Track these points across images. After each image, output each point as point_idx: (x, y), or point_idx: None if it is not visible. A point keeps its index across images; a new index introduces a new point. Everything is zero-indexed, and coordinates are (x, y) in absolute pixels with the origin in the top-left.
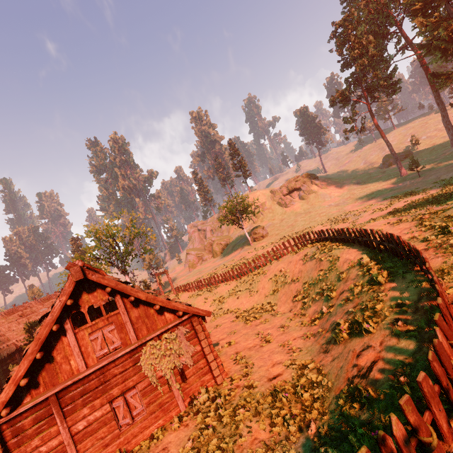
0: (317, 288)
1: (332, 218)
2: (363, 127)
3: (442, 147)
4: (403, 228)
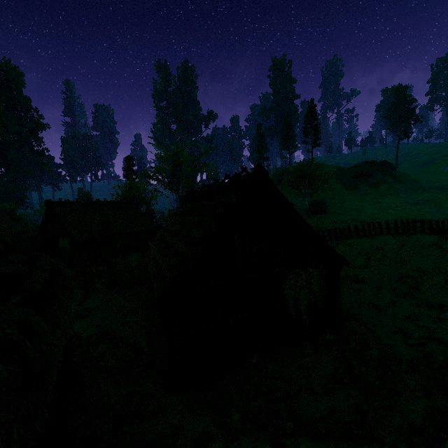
0: (438, 277)
1: (412, 215)
2: None
3: None
4: None
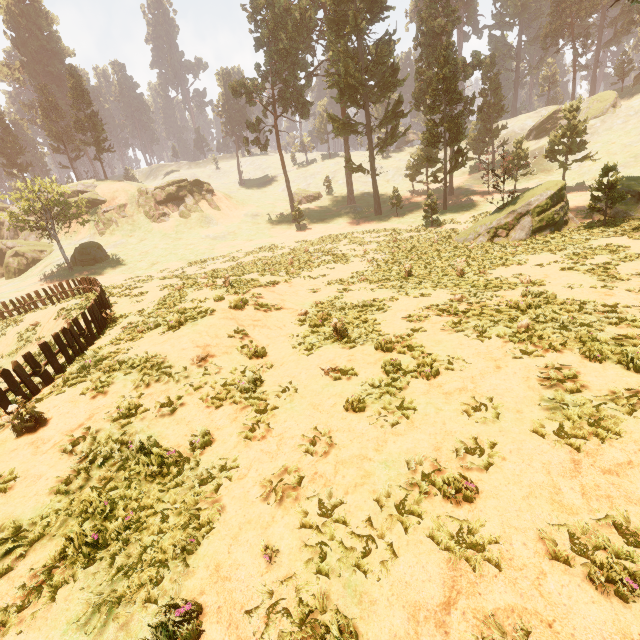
0: None
1: (193, 255)
2: (265, 145)
3: (343, 201)
4: (158, 296)
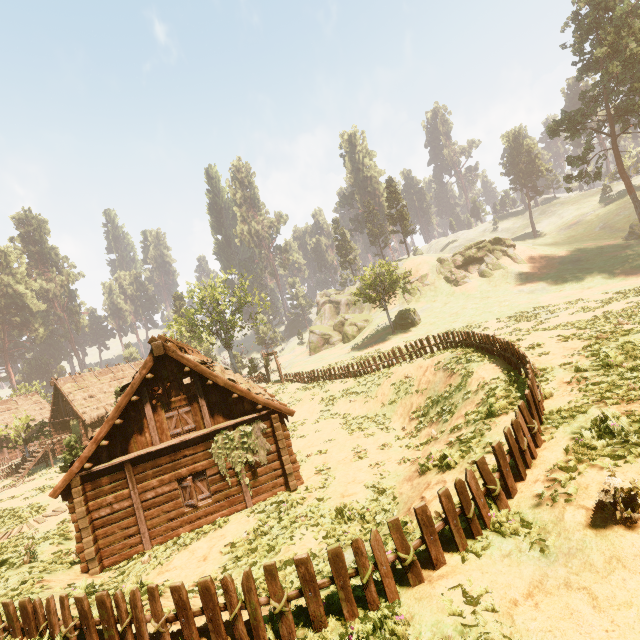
0: (439, 406)
1: (515, 311)
2: (598, 174)
3: None
4: (568, 347)
